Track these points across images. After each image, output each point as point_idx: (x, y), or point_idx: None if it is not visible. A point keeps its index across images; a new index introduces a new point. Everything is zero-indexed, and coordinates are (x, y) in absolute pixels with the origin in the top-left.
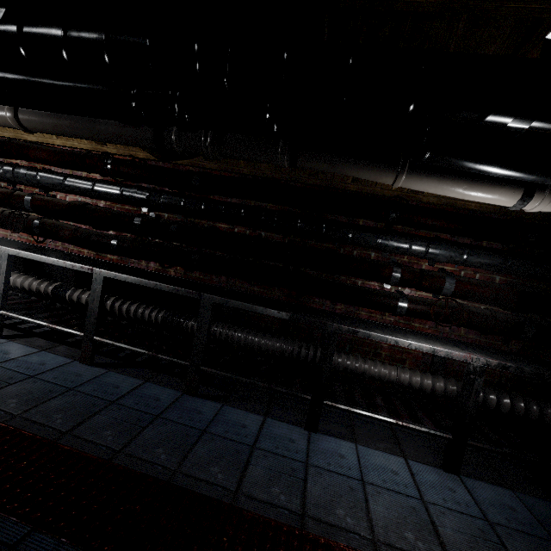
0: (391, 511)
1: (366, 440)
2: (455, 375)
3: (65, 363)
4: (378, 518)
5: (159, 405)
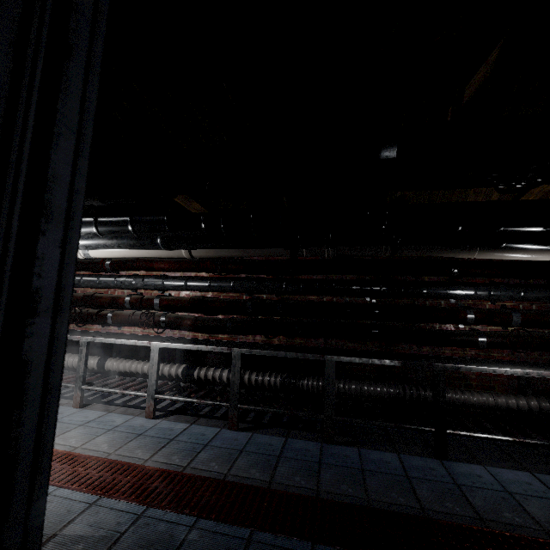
0: (545, 511)
1: (489, 461)
2: (542, 393)
3: (218, 432)
4: (538, 516)
5: (313, 454)
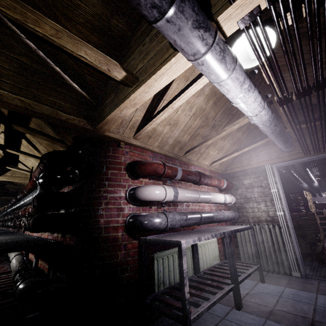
0: None
1: None
2: None
3: None
4: None
5: None
